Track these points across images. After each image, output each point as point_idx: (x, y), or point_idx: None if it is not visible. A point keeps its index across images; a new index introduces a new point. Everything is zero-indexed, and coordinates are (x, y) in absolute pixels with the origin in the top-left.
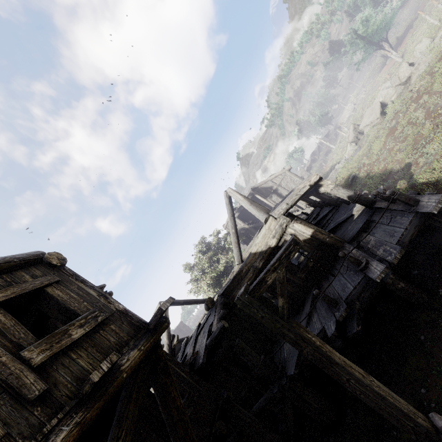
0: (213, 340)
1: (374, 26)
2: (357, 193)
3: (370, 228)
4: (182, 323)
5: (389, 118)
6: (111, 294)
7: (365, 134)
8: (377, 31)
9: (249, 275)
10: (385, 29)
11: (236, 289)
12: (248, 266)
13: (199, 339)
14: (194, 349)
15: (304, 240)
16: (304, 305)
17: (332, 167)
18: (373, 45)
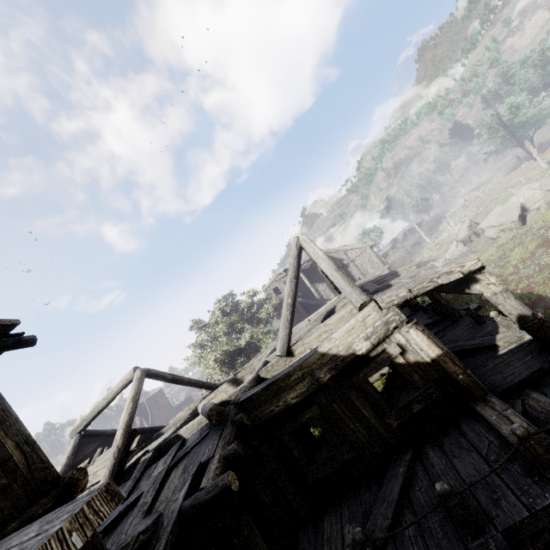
0: (198, 508)
1: (524, 117)
2: (537, 314)
3: (548, 385)
4: (162, 392)
5: (543, 224)
6: (31, 342)
7: (483, 237)
8: (525, 124)
9: (301, 388)
10: (535, 125)
11: (269, 403)
12: (304, 373)
13: (171, 478)
14: (155, 497)
15: (418, 363)
16: (379, 476)
17: (421, 263)
18: (516, 139)
